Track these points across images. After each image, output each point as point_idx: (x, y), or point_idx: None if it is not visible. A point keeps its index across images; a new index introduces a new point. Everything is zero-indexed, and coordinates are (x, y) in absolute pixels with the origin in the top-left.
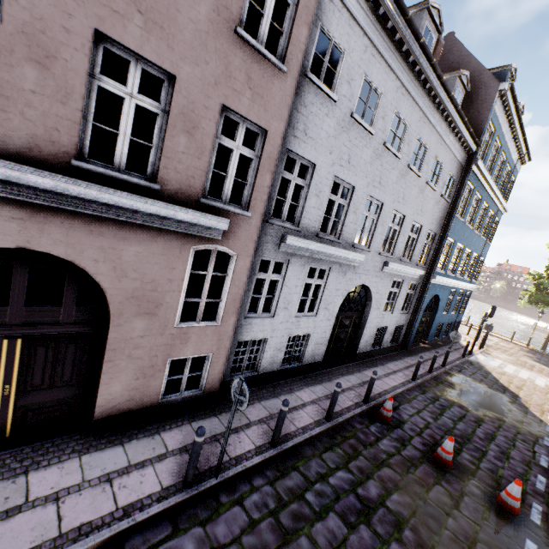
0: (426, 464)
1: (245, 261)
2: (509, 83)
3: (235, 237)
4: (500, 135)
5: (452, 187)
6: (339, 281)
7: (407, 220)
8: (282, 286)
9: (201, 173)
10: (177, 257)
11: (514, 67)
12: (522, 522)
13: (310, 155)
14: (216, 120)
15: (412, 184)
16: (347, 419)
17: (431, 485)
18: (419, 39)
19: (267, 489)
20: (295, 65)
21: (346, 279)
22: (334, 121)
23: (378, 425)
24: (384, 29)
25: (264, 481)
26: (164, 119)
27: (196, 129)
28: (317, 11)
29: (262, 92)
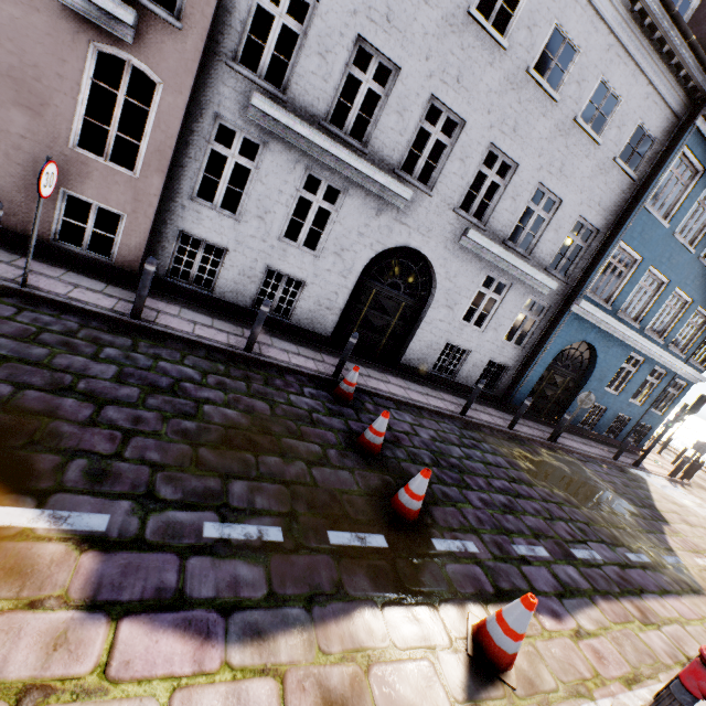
0: (337, 435)
1: (177, 99)
2: None
3: (159, 54)
4: None
5: (647, 154)
6: (365, 221)
7: (522, 174)
8: (255, 180)
9: None
10: (69, 47)
11: None
12: (406, 530)
13: None
14: None
15: (537, 109)
16: (283, 369)
17: (307, 441)
18: None
19: (71, 324)
20: None
21: (381, 224)
22: None
23: (323, 394)
24: None
25: (79, 322)
26: None
27: None
28: None
29: None
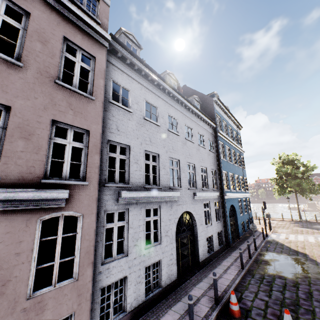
0: None
1: (91, 217)
2: (216, 97)
3: (78, 201)
4: (223, 118)
5: (213, 145)
6: (169, 213)
7: (196, 166)
8: (128, 228)
9: (40, 163)
10: (23, 231)
11: (216, 92)
12: None
13: (124, 141)
14: (48, 128)
15: (191, 147)
16: None
17: None
18: (167, 83)
19: None
20: (100, 96)
21: (173, 210)
22: (135, 122)
23: None
24: (148, 80)
25: None
26: (3, 133)
27: (32, 136)
28: (108, 74)
29: (80, 110)
